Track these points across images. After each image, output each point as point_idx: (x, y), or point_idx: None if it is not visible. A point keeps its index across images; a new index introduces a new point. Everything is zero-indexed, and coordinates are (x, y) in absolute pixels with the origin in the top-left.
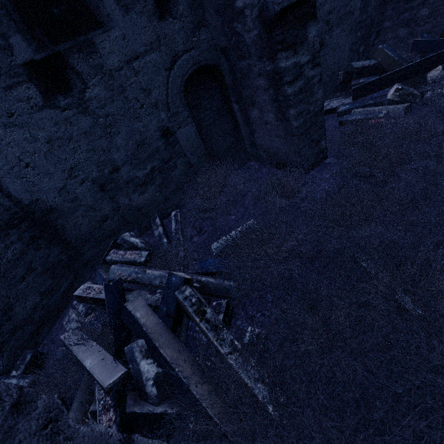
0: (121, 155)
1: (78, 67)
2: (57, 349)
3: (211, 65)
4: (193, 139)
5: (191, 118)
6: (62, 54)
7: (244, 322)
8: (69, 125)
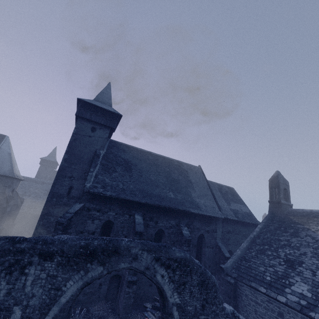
0: None
1: None
2: None
3: (120, 275)
4: (105, 289)
5: (108, 284)
6: None
7: None
8: None
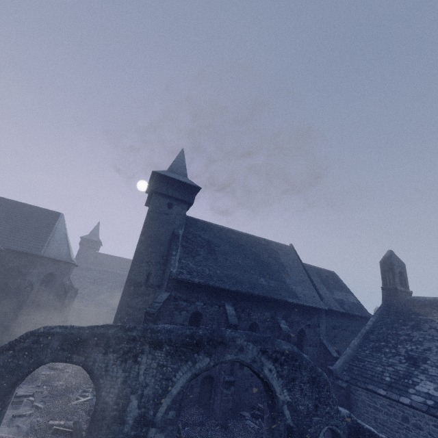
0: None
1: None
2: None
3: (212, 376)
4: (197, 393)
5: (200, 386)
6: None
7: None
8: None
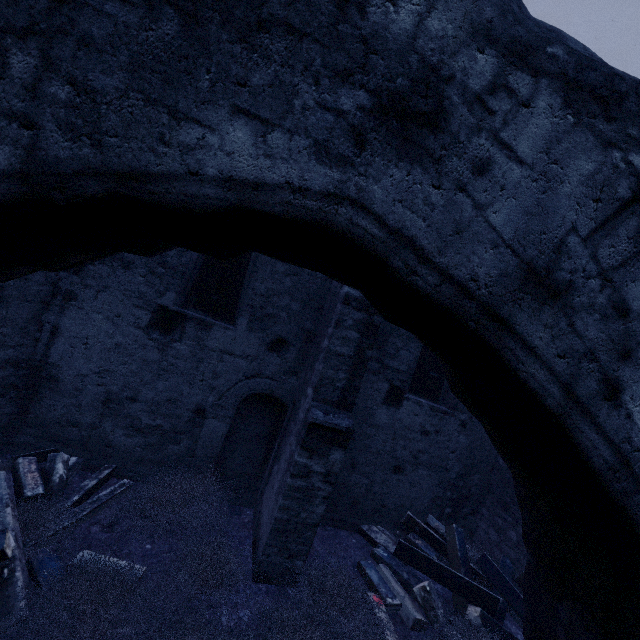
0: (149, 394)
1: (188, 329)
2: None
3: (282, 401)
4: (217, 436)
5: (231, 420)
6: (187, 317)
7: None
8: (142, 348)
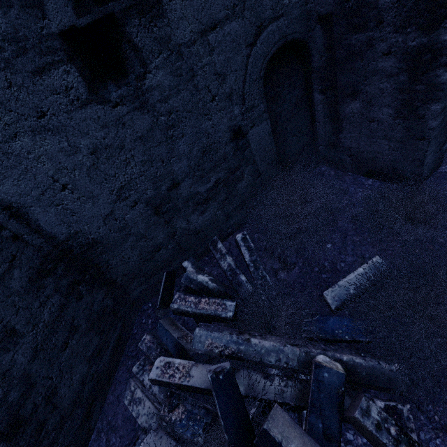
0: (182, 166)
1: (137, 40)
2: (122, 443)
3: (299, 40)
4: (265, 140)
5: (266, 113)
6: (117, 18)
7: (433, 436)
8: (121, 127)
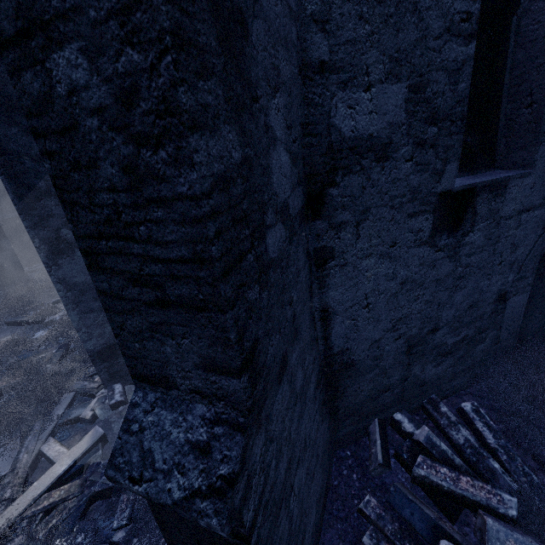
0: (448, 314)
1: (478, 207)
2: None
3: None
4: (517, 310)
5: (530, 286)
6: (475, 190)
7: None
8: (431, 268)
